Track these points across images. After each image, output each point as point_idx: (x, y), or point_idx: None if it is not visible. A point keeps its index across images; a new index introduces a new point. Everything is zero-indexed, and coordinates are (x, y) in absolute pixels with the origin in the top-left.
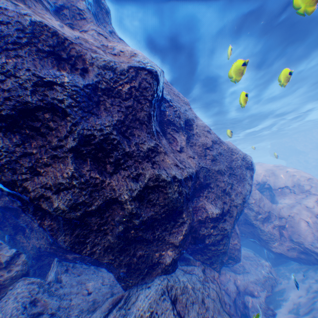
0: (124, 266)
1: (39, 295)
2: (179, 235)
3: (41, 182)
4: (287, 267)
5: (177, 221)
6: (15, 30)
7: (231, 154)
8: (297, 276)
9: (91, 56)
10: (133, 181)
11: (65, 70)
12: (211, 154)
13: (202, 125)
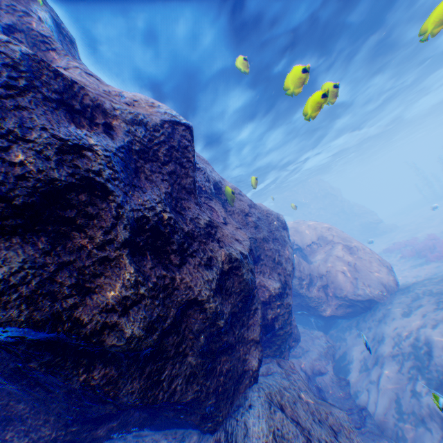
0: (213, 394)
1: None
2: (256, 326)
3: (98, 303)
4: (338, 328)
5: (250, 309)
6: (1, 65)
7: (267, 217)
8: (351, 332)
9: (112, 107)
10: (206, 269)
11: (83, 127)
12: (252, 220)
13: (232, 187)
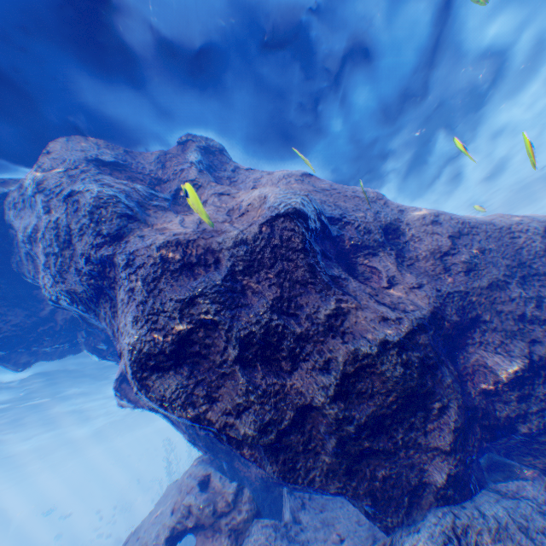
0: (365, 496)
1: (277, 542)
2: (443, 431)
3: (220, 408)
4: None
5: (429, 408)
6: (149, 266)
7: (510, 237)
8: None
9: (216, 242)
10: (320, 371)
11: (199, 273)
12: (459, 261)
13: (418, 217)
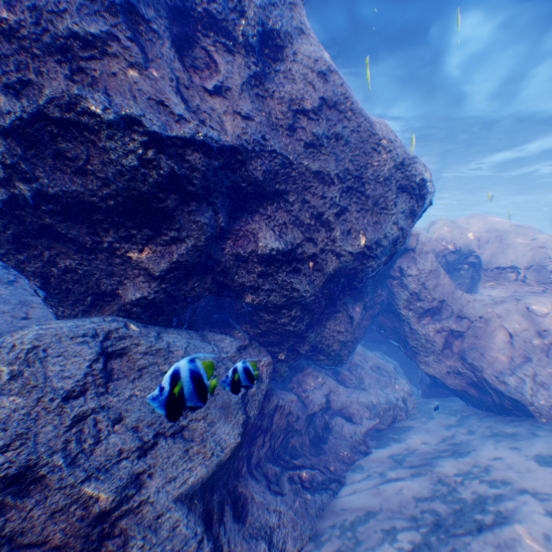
0: (36, 277)
1: None
2: (164, 260)
3: None
4: (443, 404)
5: (163, 233)
6: None
7: (373, 148)
8: (445, 418)
9: None
10: (7, 92)
11: None
12: (311, 130)
13: (313, 55)
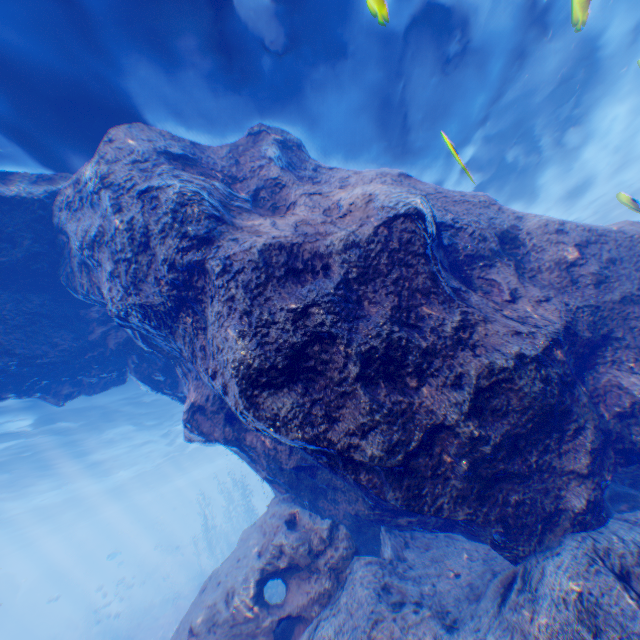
0: (496, 522)
1: (386, 579)
2: (579, 454)
3: (342, 428)
4: None
5: (564, 429)
6: (251, 272)
7: None
8: None
9: (324, 246)
10: (452, 388)
11: (306, 281)
12: (587, 272)
13: (538, 224)
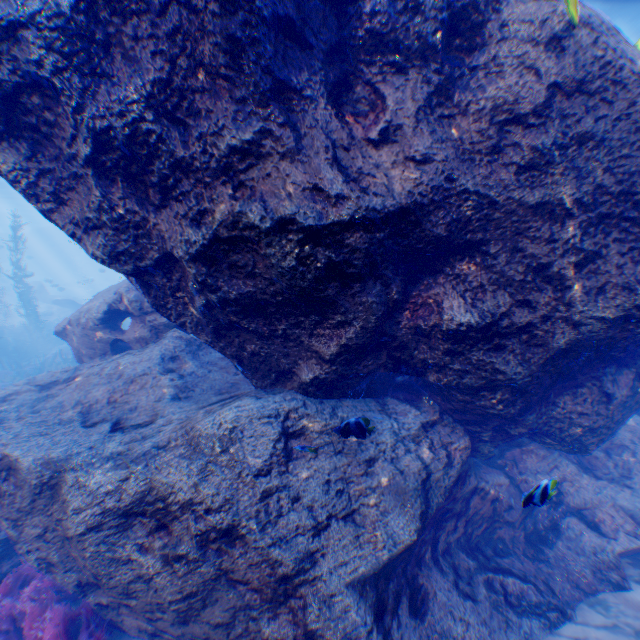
0: (232, 357)
1: (180, 352)
2: (332, 343)
3: (70, 216)
4: None
5: (328, 317)
6: None
7: None
8: None
9: None
10: (191, 224)
11: None
12: (529, 144)
13: (537, 15)
